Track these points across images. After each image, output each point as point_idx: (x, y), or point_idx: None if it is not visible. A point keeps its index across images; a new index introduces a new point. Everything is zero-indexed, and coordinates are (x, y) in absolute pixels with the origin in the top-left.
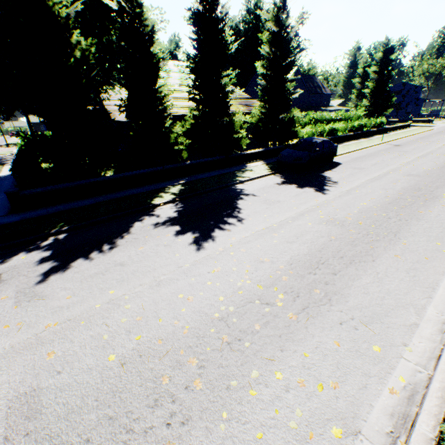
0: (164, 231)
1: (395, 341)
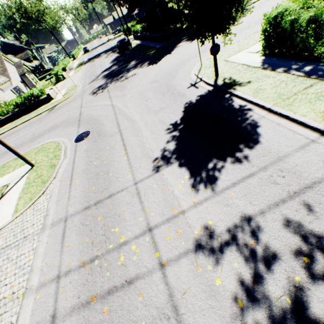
0: None
1: None
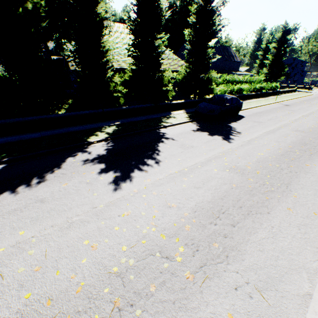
0: (90, 168)
1: (289, 316)
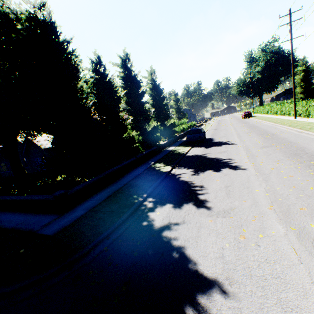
0: (208, 174)
1: None
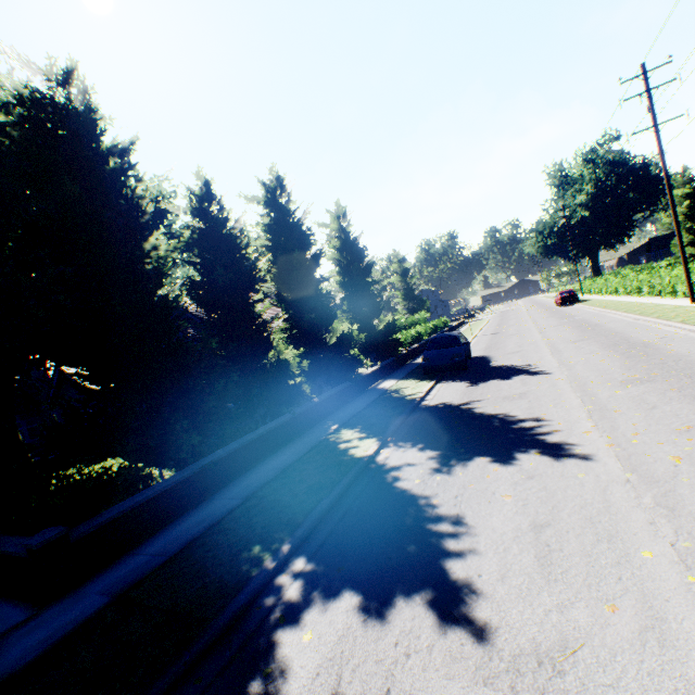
0: (477, 469)
1: None
